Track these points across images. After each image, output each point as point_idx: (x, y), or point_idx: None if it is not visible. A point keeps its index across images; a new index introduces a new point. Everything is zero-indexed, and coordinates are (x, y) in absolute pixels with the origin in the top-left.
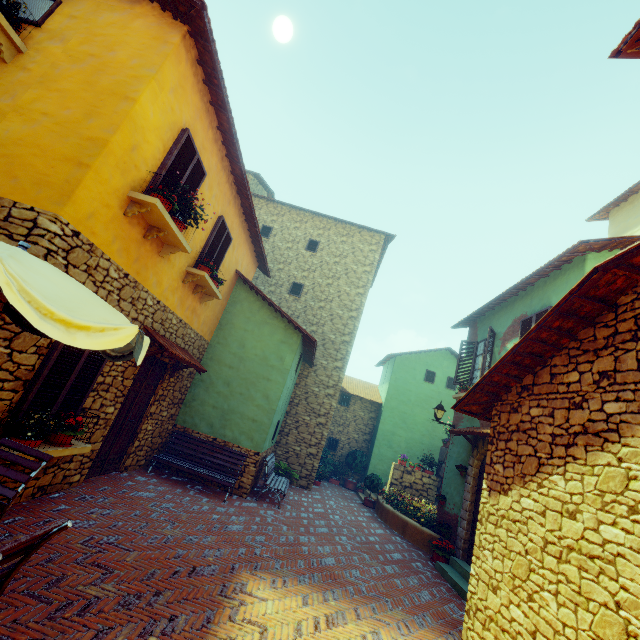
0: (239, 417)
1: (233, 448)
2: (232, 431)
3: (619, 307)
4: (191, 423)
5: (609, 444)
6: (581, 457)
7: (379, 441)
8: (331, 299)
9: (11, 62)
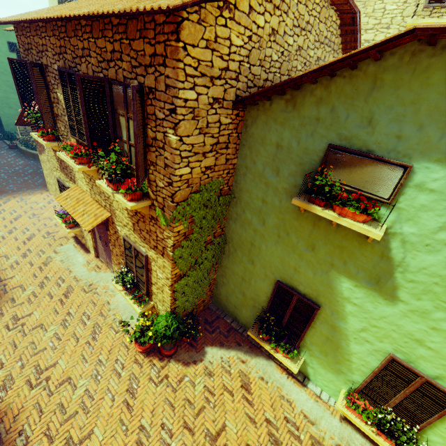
0: None
1: None
2: None
3: None
4: None
5: None
6: None
7: (0, 106)
8: None
9: None
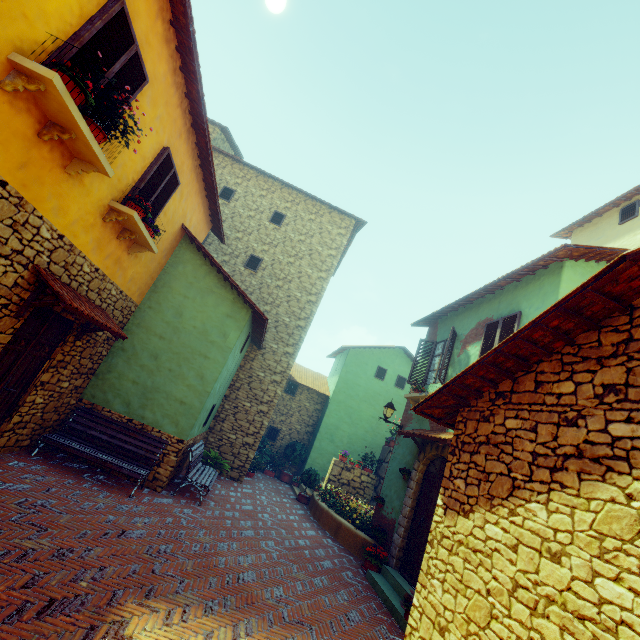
0: (164, 397)
1: (152, 433)
2: (153, 413)
3: (636, 309)
4: (102, 399)
5: (614, 475)
6: (572, 486)
7: (322, 434)
8: (290, 279)
9: None
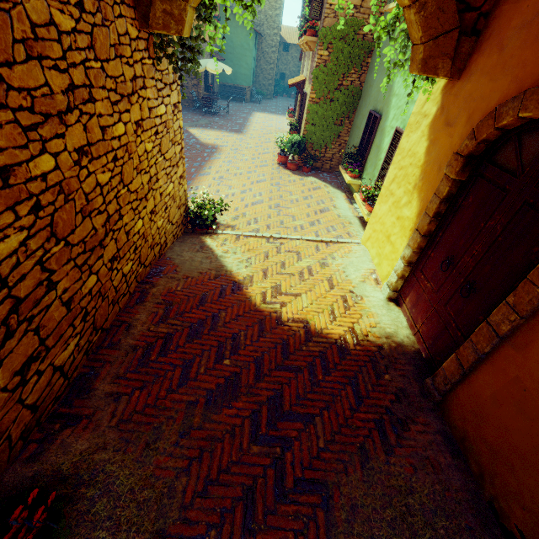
0: (239, 75)
1: (241, 87)
2: (239, 81)
3: None
4: (224, 81)
5: None
6: None
7: None
8: None
9: None
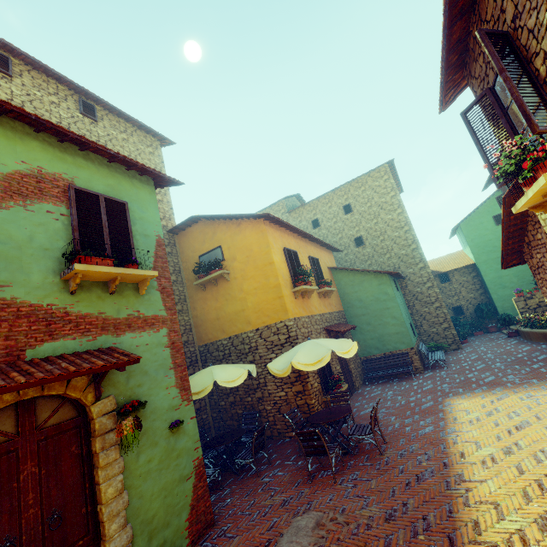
0: (388, 336)
1: (397, 353)
2: (390, 345)
3: None
4: (367, 353)
5: None
6: None
7: (492, 289)
8: (384, 231)
9: (230, 279)
